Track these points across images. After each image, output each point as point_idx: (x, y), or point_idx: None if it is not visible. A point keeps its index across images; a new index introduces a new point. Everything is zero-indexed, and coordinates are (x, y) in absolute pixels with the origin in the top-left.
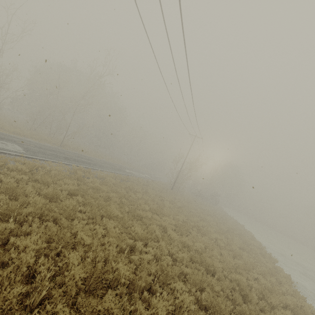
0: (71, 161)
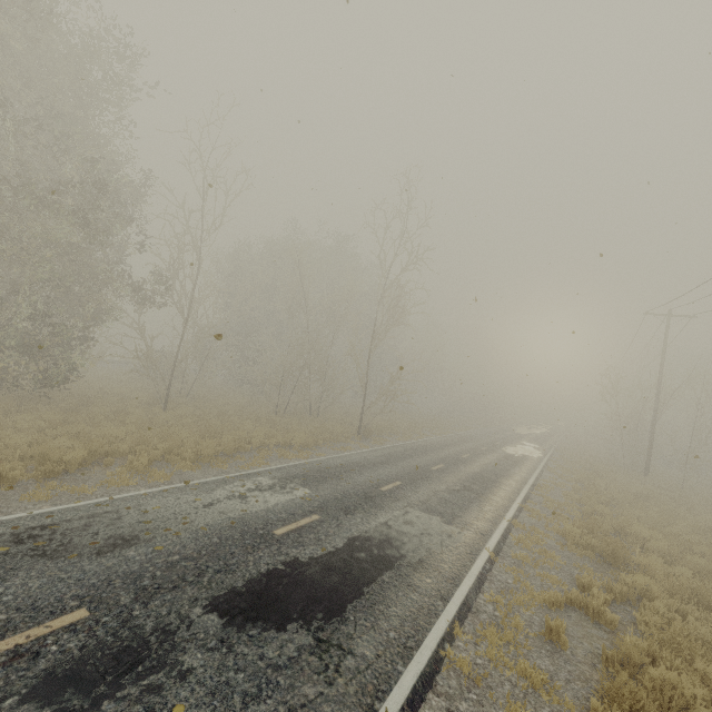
0: (489, 496)
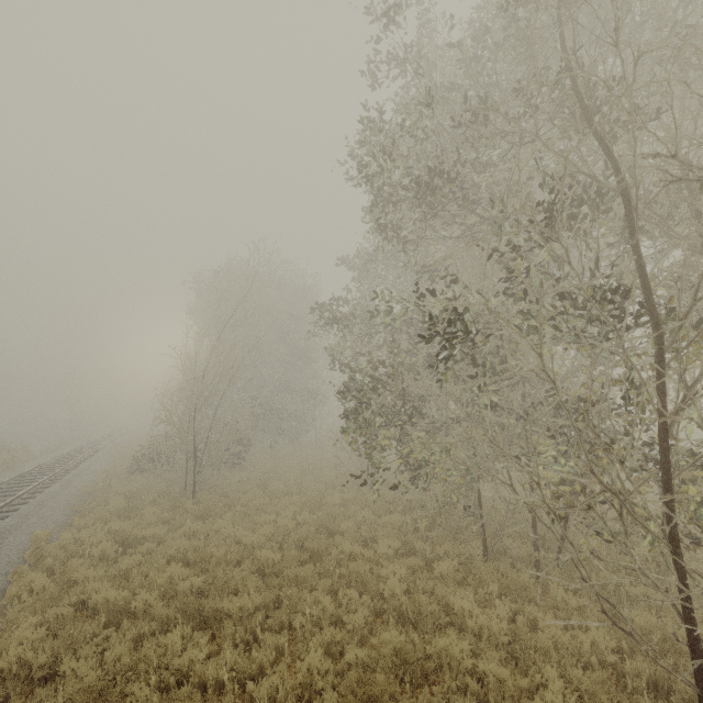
0: None
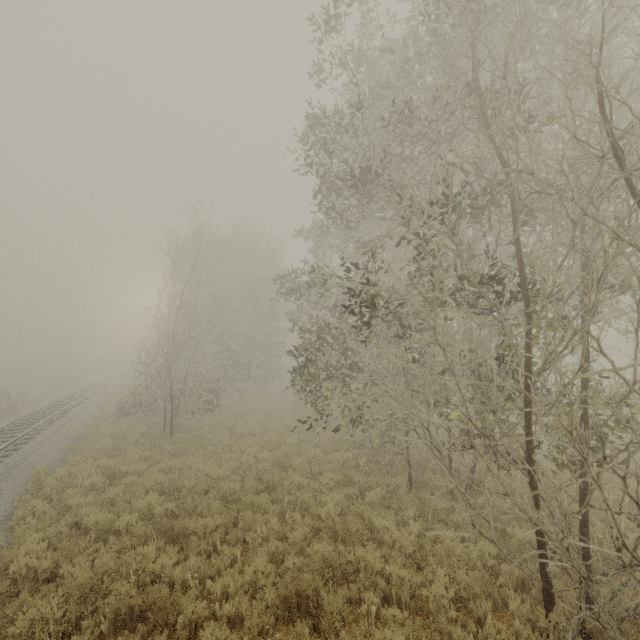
0: None
